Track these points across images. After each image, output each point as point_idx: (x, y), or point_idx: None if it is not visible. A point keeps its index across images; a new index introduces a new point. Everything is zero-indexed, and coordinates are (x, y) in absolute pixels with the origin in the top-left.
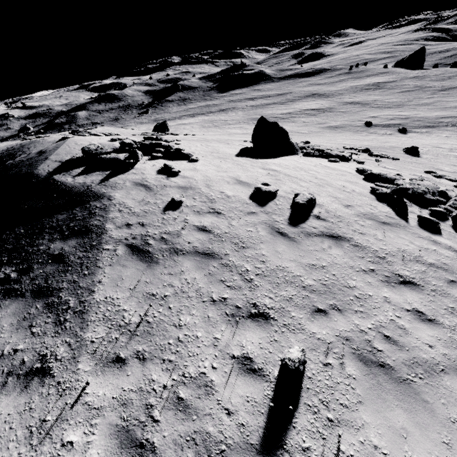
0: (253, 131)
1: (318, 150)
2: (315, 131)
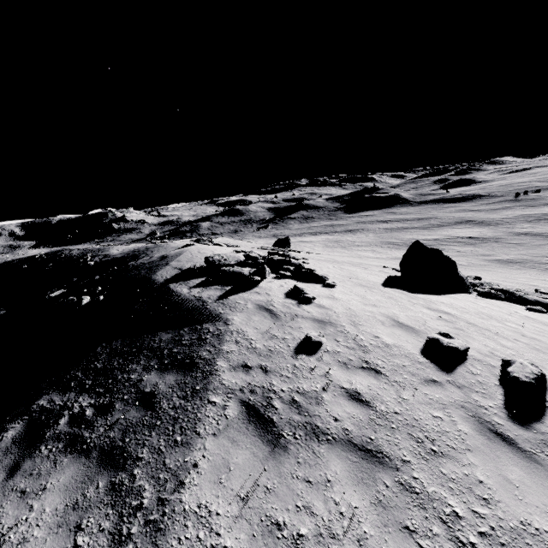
0: (404, 256)
1: (503, 290)
2: (479, 264)
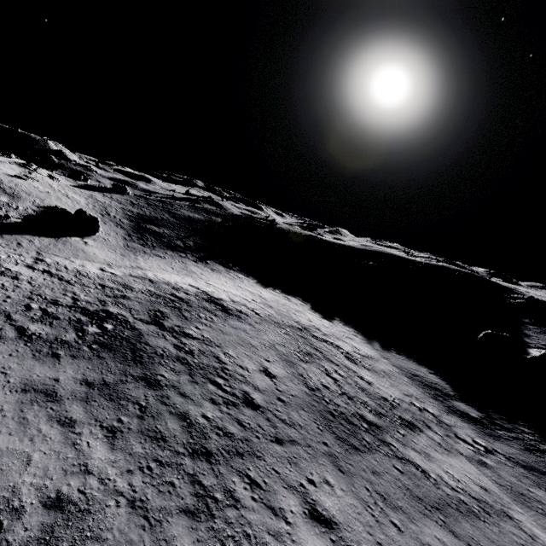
0: None
1: None
2: None
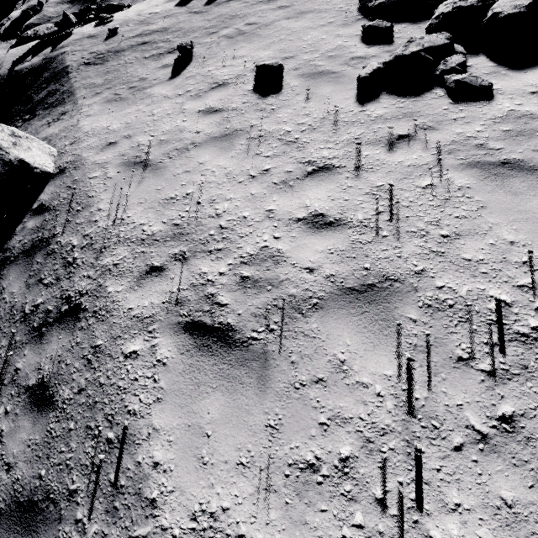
0: None
1: None
2: None
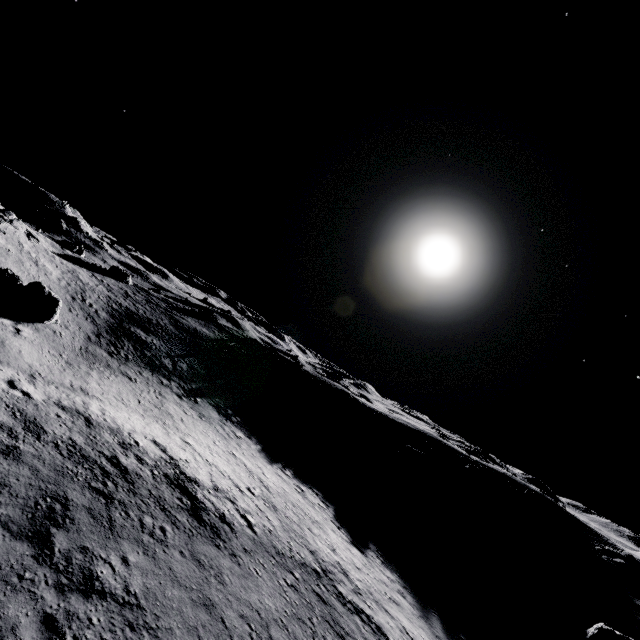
0: None
1: None
2: None
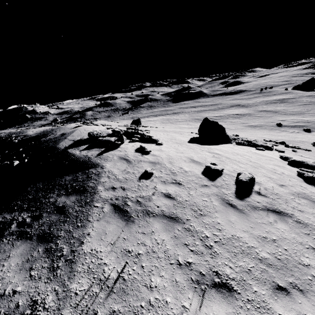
0: (200, 126)
1: (247, 141)
2: (240, 128)
